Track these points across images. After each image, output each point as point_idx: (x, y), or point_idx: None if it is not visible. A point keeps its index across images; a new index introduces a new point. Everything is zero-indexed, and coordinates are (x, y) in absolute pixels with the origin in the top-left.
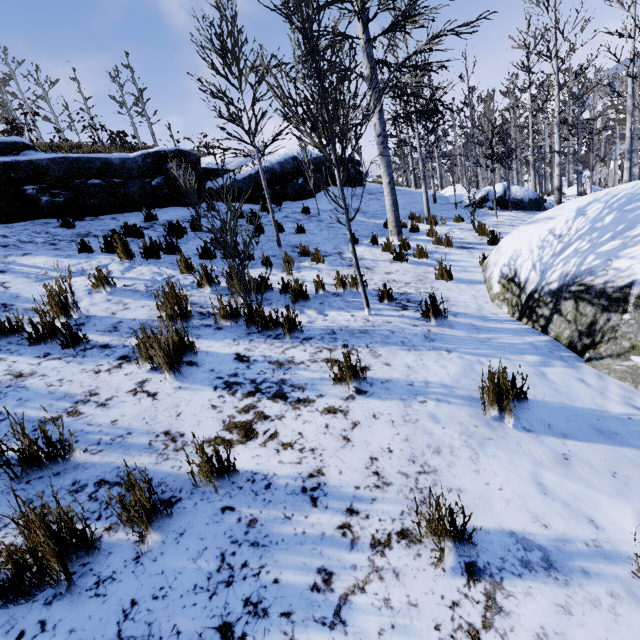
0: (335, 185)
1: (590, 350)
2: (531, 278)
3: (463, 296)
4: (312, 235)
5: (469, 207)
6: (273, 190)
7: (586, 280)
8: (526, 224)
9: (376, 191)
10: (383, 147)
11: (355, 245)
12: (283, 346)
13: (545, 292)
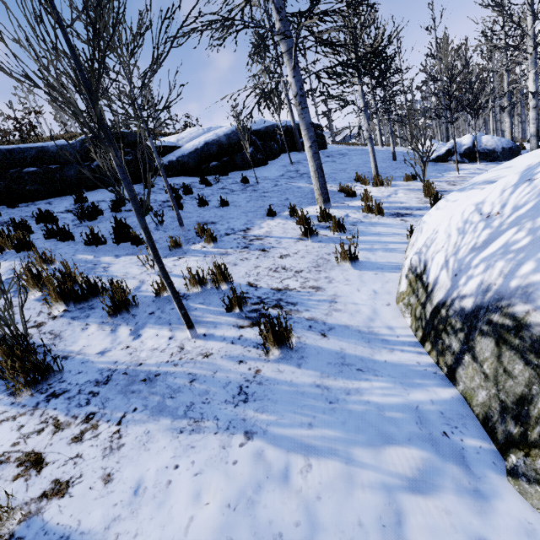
0: (295, 150)
1: (518, 451)
2: (441, 281)
3: (359, 293)
4: (234, 208)
5: (432, 162)
6: (221, 161)
7: (517, 309)
8: (457, 190)
9: (336, 153)
10: (301, 108)
11: (271, 218)
12: (2, 414)
13: (455, 310)
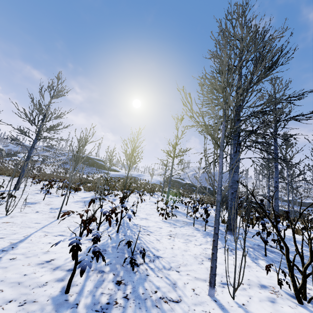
0: None
1: None
2: None
3: None
4: None
5: None
6: None
7: None
8: None
9: None
10: None
11: None
12: None
13: None
